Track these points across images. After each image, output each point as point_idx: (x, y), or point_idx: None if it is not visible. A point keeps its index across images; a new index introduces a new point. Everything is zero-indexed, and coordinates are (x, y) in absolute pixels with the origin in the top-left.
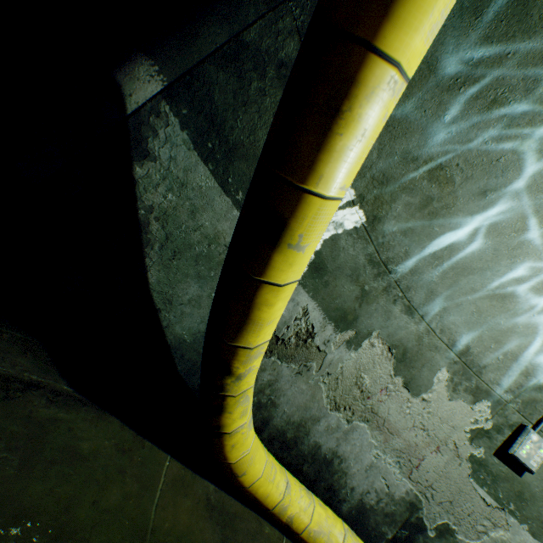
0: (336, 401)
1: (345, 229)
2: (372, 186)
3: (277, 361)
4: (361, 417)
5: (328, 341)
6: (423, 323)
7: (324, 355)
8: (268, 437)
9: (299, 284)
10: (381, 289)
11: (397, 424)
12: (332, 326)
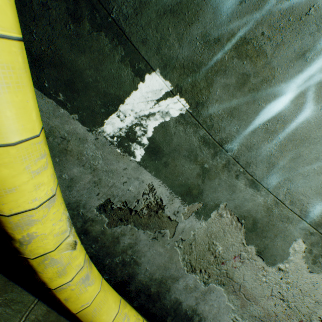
0: (192, 264)
1: (172, 117)
2: (185, 75)
3: (134, 228)
4: (217, 281)
5: (178, 212)
6: (270, 195)
7: (176, 224)
8: (135, 289)
9: (141, 165)
10: (221, 166)
11: (253, 291)
12: (179, 199)
